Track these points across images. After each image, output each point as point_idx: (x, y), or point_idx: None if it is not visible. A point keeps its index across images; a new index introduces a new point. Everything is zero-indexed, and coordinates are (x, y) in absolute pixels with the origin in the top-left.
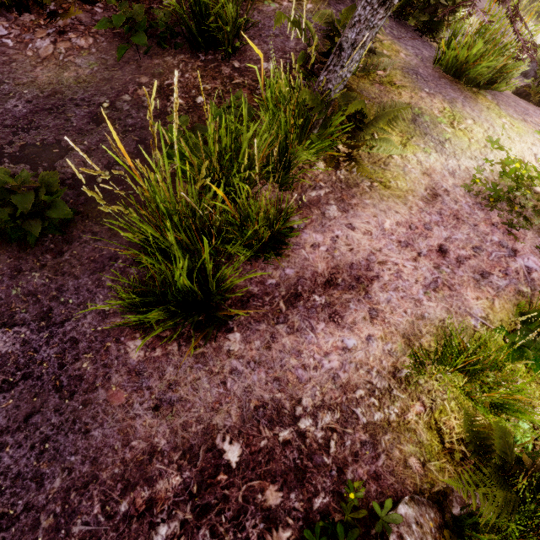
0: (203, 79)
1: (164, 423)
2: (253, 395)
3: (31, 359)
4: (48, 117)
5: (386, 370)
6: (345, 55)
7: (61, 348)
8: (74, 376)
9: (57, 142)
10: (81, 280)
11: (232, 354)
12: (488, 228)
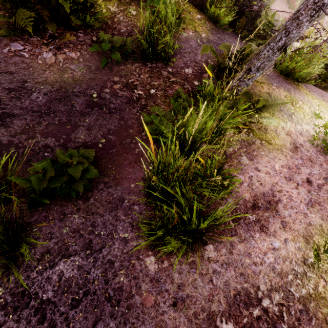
0: (152, 79)
1: (182, 314)
2: (230, 287)
3: (86, 280)
4: (59, 104)
5: (300, 260)
6: (252, 73)
7: (103, 269)
8: (117, 288)
9: (68, 121)
10: (105, 217)
11: (211, 260)
12: (327, 166)
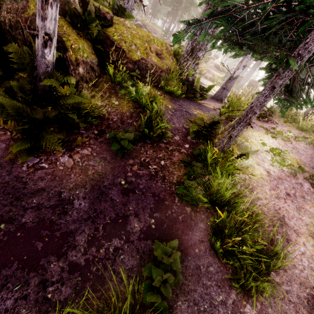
0: (156, 152)
1: None
2: (302, 297)
3: None
4: (100, 202)
5: None
6: (232, 139)
7: None
8: None
9: (116, 215)
10: (198, 290)
11: (280, 284)
12: (289, 178)
